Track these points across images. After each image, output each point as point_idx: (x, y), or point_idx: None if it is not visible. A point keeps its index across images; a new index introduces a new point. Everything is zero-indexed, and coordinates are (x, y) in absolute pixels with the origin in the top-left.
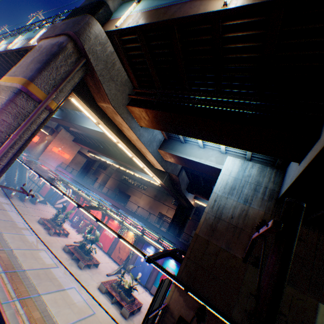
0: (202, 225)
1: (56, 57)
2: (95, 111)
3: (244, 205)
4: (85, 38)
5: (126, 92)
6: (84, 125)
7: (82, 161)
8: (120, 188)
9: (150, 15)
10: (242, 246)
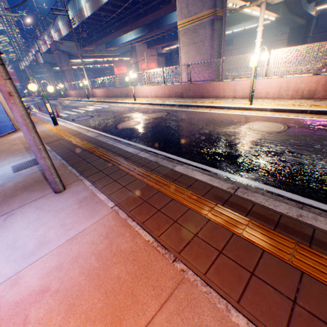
0: None
1: None
2: None
3: None
4: None
5: None
6: (175, 20)
7: (161, 62)
8: None
9: None
10: None
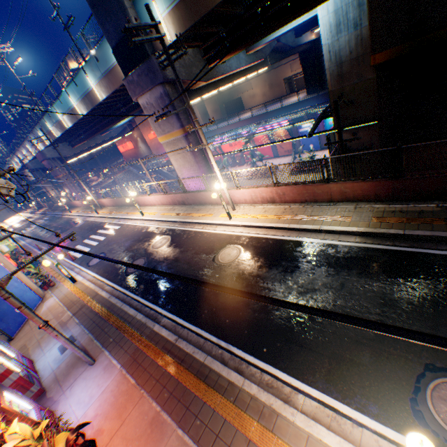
0: (330, 82)
1: (173, 104)
2: (197, 96)
3: (355, 32)
4: (168, 75)
5: (200, 60)
6: None
7: None
8: (223, 102)
9: (185, 13)
10: (369, 69)
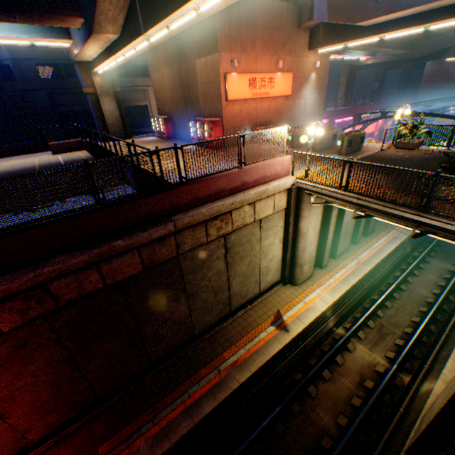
0: None
1: None
2: None
3: None
4: None
5: None
6: None
7: None
8: None
9: None
10: None
